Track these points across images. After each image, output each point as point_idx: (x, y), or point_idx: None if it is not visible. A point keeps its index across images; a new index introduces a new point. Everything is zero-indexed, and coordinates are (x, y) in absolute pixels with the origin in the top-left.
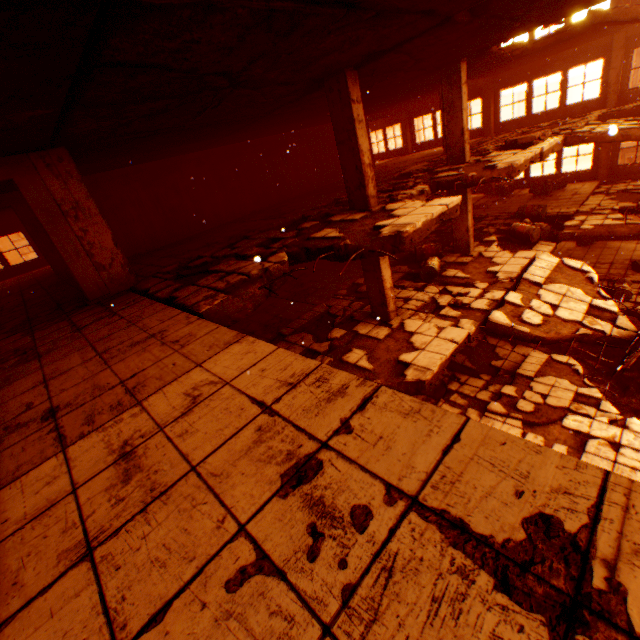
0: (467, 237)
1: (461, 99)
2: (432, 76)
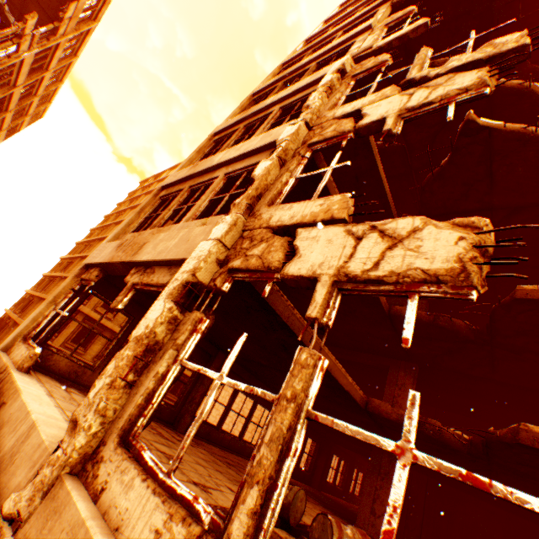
0: None
1: None
2: None
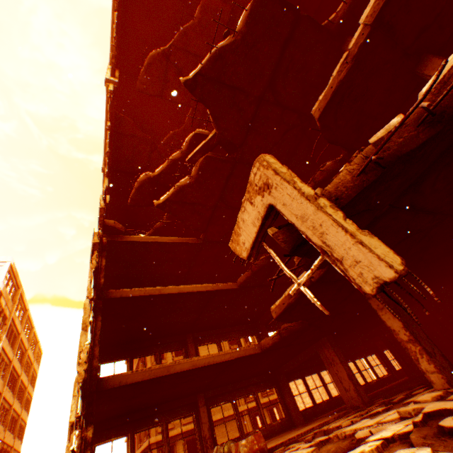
0: None
1: None
2: None
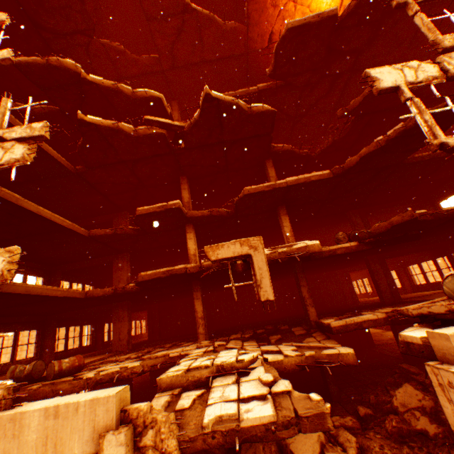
0: (287, 242)
1: (268, 173)
2: (279, 170)
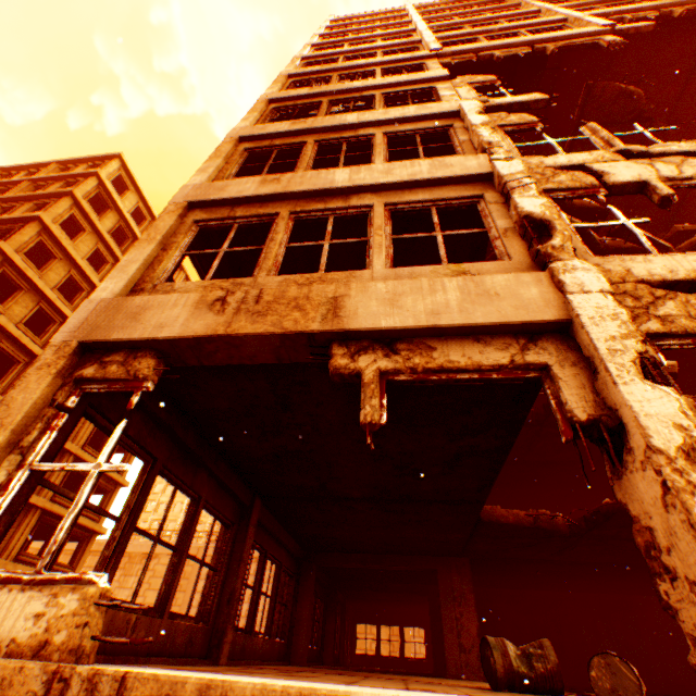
0: None
1: None
2: None
